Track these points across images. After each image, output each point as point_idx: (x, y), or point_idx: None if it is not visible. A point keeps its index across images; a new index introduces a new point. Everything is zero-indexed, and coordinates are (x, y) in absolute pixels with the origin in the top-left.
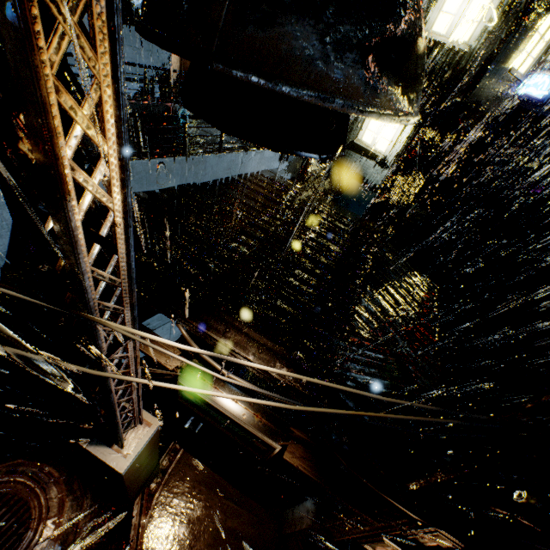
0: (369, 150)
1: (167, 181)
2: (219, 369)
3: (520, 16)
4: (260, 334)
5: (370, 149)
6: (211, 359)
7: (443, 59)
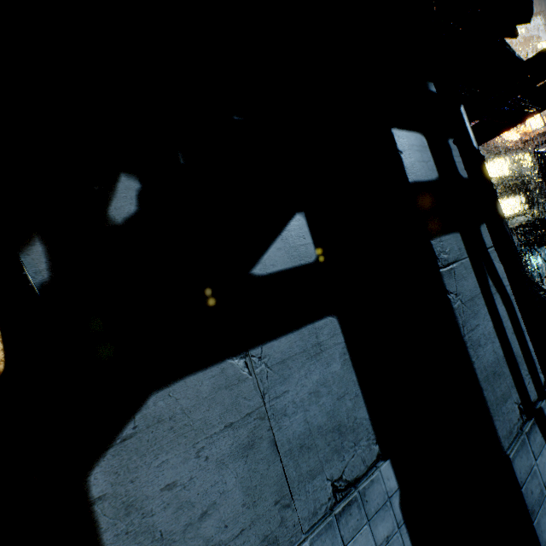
0: (513, 216)
1: None
2: None
3: (520, 159)
4: None
5: (513, 214)
6: None
7: (509, 180)
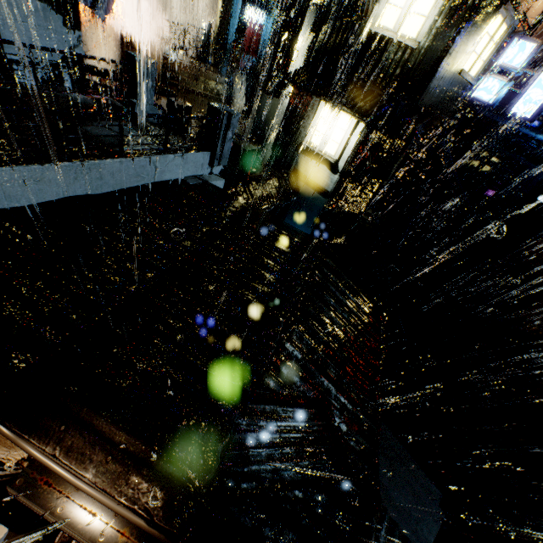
0: (318, 153)
1: (41, 194)
2: (63, 476)
3: (469, 13)
4: (118, 427)
5: (319, 151)
6: (52, 461)
7: (392, 57)
